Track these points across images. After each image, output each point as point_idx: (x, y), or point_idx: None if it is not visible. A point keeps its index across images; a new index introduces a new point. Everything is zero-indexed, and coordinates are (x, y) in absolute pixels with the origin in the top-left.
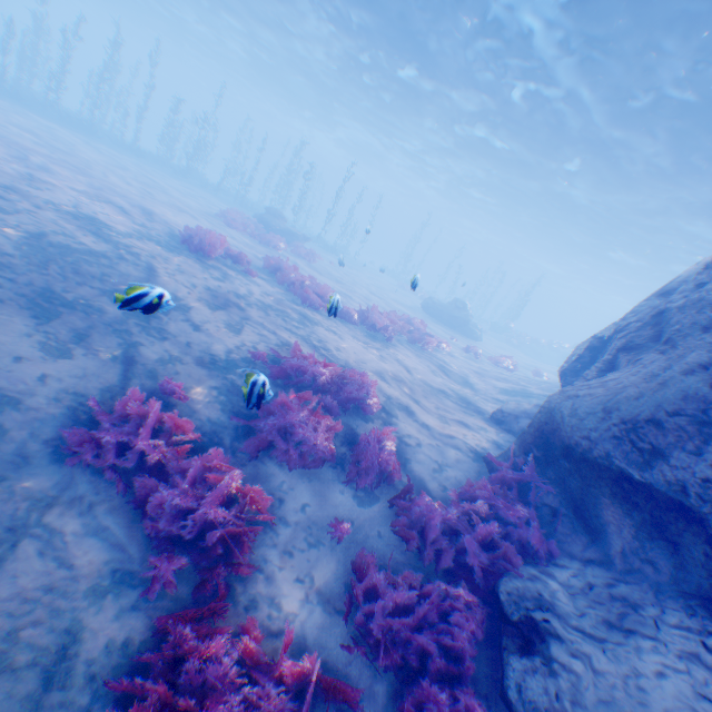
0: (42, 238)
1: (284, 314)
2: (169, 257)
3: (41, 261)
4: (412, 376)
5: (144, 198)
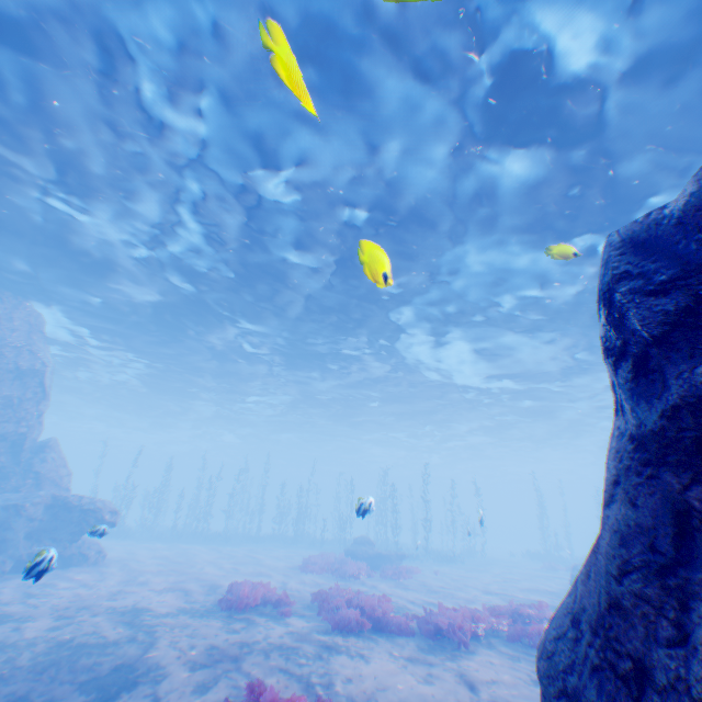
0: (67, 641)
1: (294, 650)
2: (192, 623)
3: (44, 665)
4: (476, 695)
5: (224, 574)
